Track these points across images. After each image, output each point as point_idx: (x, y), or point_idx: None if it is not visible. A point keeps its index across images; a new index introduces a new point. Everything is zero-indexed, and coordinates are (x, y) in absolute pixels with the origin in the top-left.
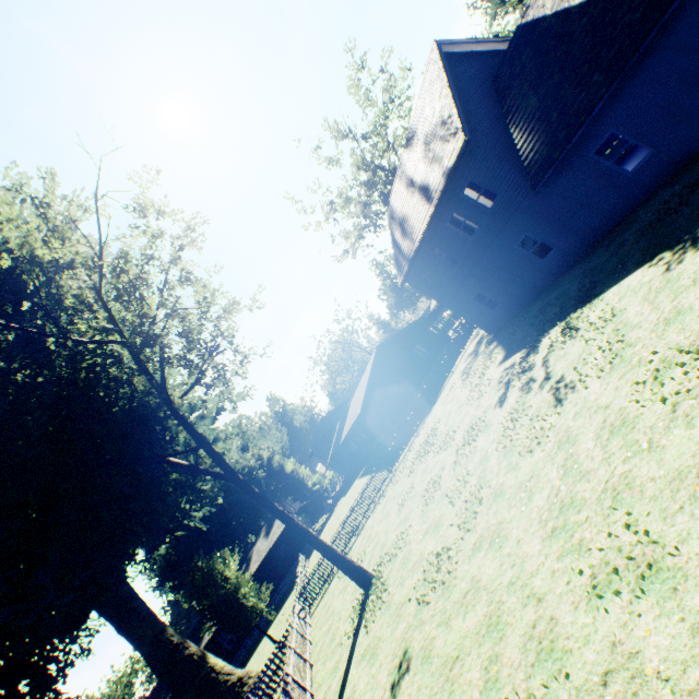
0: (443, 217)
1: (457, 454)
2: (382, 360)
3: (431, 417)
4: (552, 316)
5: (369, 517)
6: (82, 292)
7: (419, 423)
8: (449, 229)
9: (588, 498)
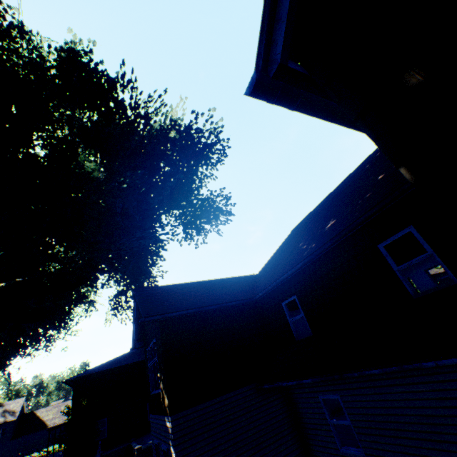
0: None
1: None
2: None
3: None
4: None
5: None
6: None
7: None
8: None
9: None
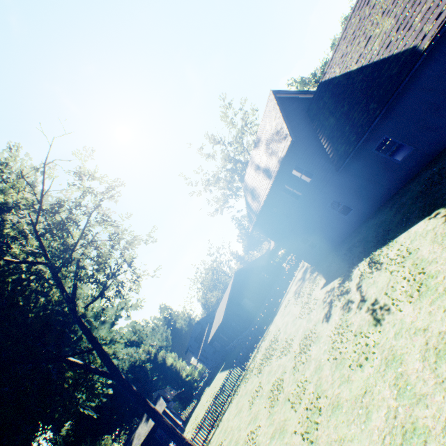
0: (279, 188)
1: (295, 360)
2: (239, 282)
3: (273, 326)
4: (357, 253)
5: (226, 410)
6: (20, 224)
7: (265, 330)
8: (283, 195)
9: (432, 427)
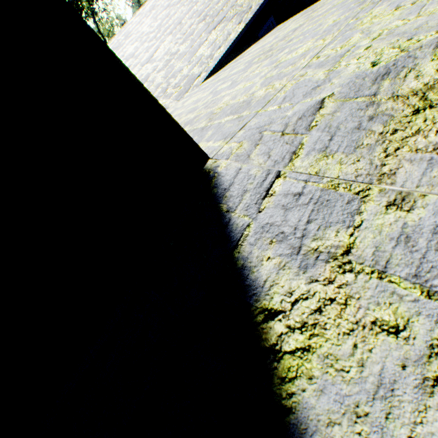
0: None
1: None
2: None
3: None
4: None
5: None
6: None
7: None
8: None
9: None
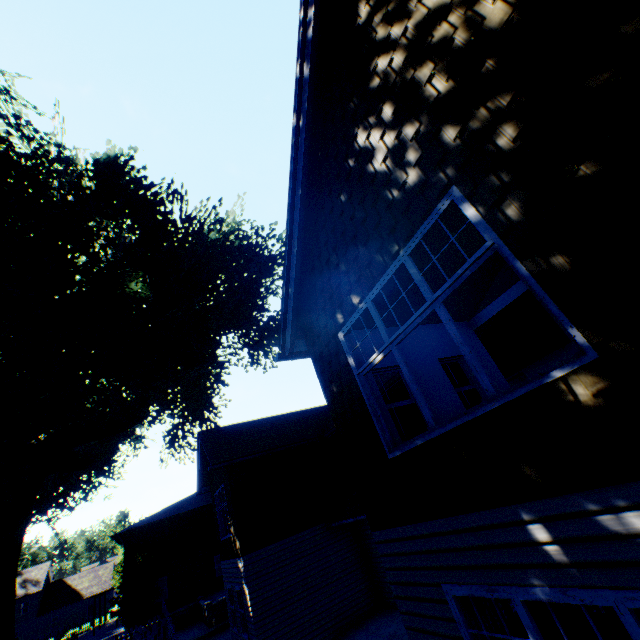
0: None
1: None
2: None
3: None
4: None
5: None
6: None
7: None
8: None
9: None
